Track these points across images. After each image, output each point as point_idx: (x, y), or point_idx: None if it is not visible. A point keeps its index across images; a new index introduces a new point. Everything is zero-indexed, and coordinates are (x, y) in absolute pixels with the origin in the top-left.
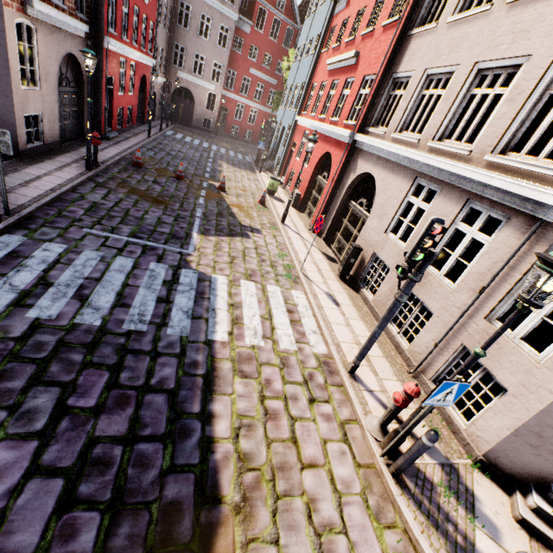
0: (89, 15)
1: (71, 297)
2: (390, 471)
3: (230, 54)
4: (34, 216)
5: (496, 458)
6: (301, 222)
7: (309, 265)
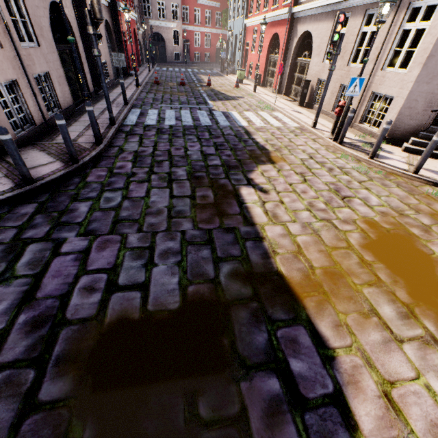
0: None
1: (175, 120)
2: (337, 143)
3: None
4: (135, 104)
5: (393, 133)
6: (266, 91)
7: (279, 104)
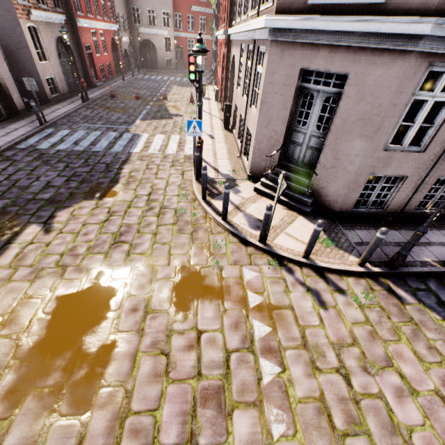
0: (64, 8)
1: (72, 144)
2: (195, 178)
3: (173, 1)
4: (57, 123)
5: (253, 171)
6: (216, 108)
7: (206, 125)
